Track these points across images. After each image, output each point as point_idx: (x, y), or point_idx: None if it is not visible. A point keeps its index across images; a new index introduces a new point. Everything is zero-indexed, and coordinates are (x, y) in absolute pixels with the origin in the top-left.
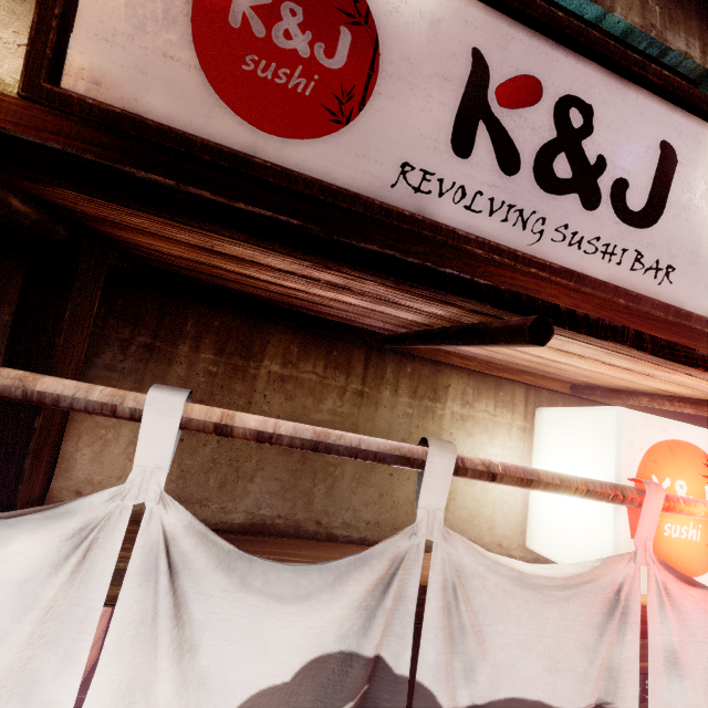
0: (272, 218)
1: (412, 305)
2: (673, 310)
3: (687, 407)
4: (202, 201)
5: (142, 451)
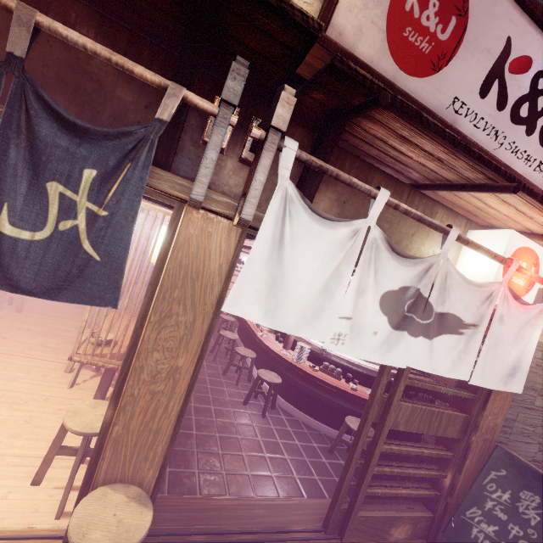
0: (453, 136)
1: (462, 172)
2: None
3: (536, 238)
4: (437, 127)
5: (373, 209)
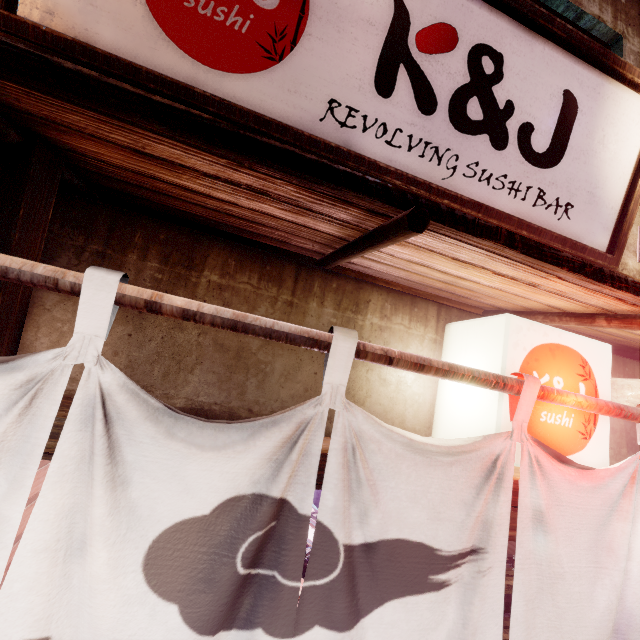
0: (186, 111)
1: (323, 211)
2: (569, 242)
3: (572, 321)
4: (123, 92)
5: (81, 320)
